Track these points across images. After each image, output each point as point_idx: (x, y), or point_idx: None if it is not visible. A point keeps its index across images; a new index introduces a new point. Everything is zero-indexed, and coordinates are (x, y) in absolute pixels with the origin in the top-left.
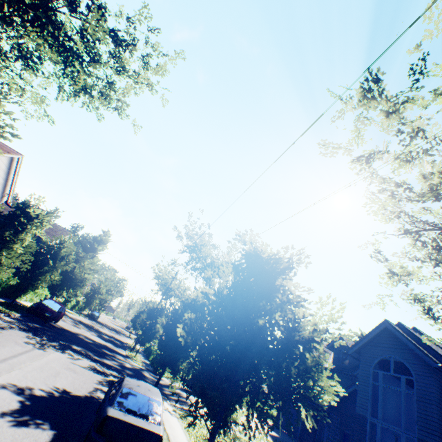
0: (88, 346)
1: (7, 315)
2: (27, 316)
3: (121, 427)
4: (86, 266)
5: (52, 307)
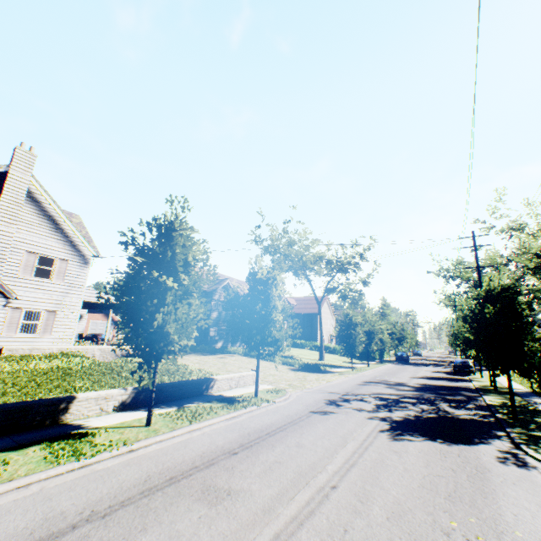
0: (433, 364)
1: (394, 363)
2: (398, 362)
3: (458, 366)
4: (398, 329)
5: (403, 355)
